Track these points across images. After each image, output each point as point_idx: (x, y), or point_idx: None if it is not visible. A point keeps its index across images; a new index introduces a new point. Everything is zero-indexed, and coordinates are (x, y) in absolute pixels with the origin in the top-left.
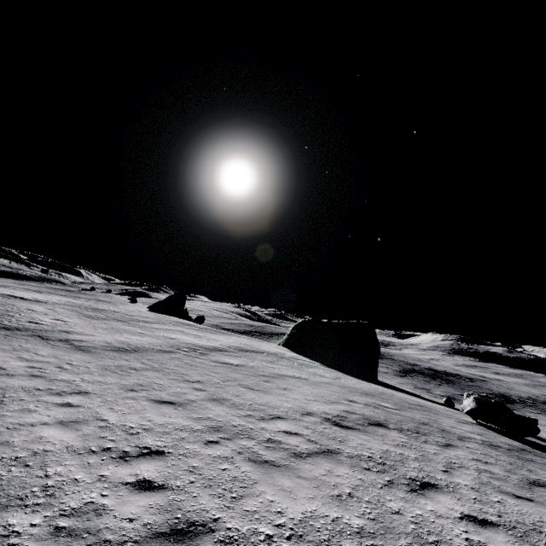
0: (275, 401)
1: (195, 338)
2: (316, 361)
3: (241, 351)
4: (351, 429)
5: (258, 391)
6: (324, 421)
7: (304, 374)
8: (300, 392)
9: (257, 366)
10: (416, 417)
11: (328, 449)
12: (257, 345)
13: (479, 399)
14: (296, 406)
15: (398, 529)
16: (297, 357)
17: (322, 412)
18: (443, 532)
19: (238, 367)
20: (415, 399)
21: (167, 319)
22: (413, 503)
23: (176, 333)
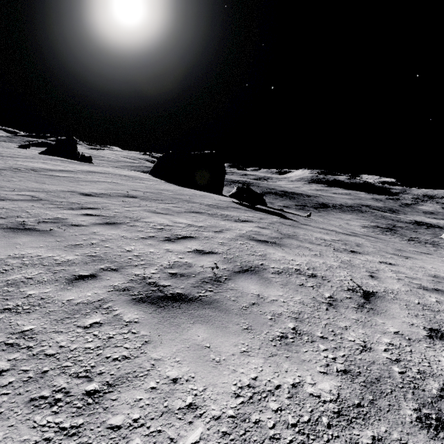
0: (53, 187)
1: (52, 166)
2: (167, 181)
3: (88, 172)
4: (95, 196)
5: (47, 184)
6: (78, 194)
7: (126, 182)
8: (94, 186)
9: (84, 177)
10: (179, 197)
11: (42, 199)
12: (117, 172)
13: (239, 187)
14: (68, 189)
15: (8, 214)
16: (148, 178)
17: (89, 192)
18: (44, 216)
19: (60, 177)
20: (209, 194)
21: (43, 157)
22: (53, 211)
23: (35, 163)
